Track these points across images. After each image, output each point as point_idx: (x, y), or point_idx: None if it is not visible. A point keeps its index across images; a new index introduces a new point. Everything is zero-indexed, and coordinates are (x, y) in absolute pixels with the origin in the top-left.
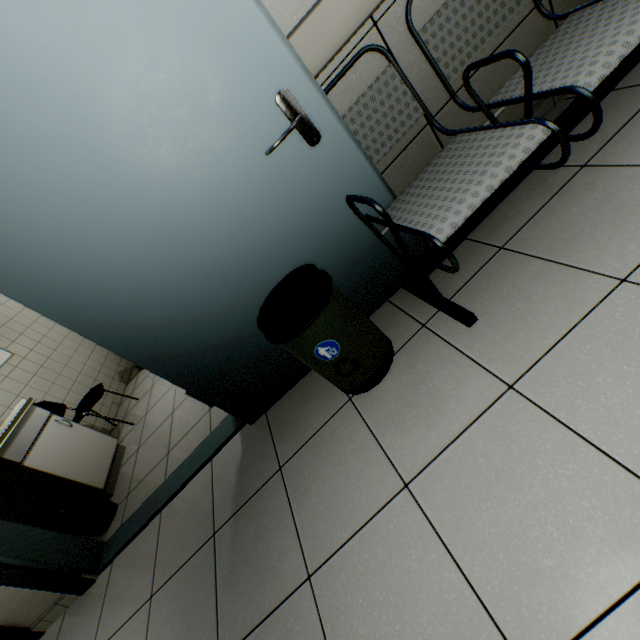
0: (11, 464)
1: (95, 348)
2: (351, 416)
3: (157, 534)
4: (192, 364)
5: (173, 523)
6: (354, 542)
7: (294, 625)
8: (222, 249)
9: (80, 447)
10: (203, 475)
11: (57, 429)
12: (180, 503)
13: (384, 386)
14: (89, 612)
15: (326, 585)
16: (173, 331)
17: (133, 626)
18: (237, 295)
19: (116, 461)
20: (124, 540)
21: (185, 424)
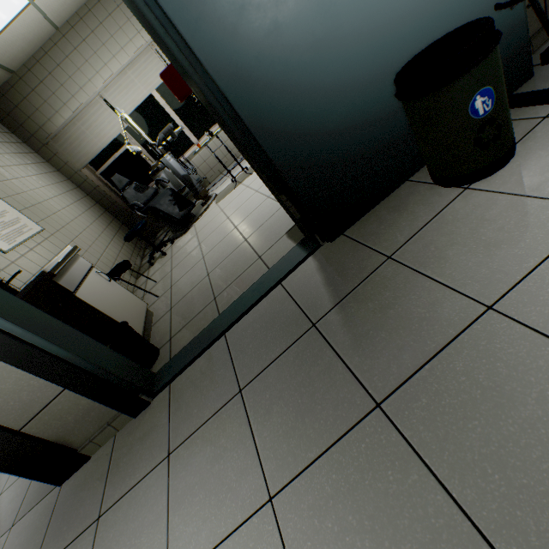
0: (64, 292)
1: (108, 245)
2: (476, 196)
3: (226, 349)
4: (302, 151)
5: (246, 336)
6: (548, 265)
7: (489, 345)
8: (368, 9)
9: (119, 299)
10: (274, 295)
11: (98, 279)
12: (250, 321)
13: (514, 165)
14: (150, 426)
15: (524, 304)
16: (298, 103)
17: (223, 417)
18: (364, 73)
19: (147, 320)
20: (182, 364)
21: (229, 275)
